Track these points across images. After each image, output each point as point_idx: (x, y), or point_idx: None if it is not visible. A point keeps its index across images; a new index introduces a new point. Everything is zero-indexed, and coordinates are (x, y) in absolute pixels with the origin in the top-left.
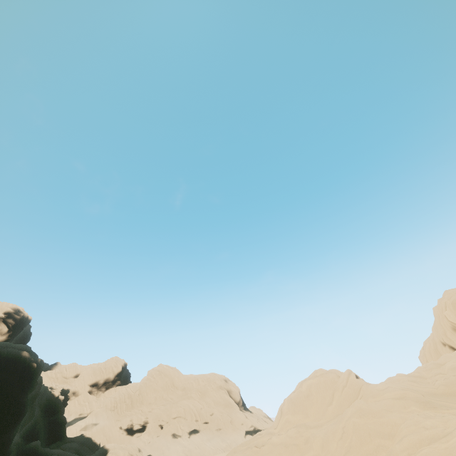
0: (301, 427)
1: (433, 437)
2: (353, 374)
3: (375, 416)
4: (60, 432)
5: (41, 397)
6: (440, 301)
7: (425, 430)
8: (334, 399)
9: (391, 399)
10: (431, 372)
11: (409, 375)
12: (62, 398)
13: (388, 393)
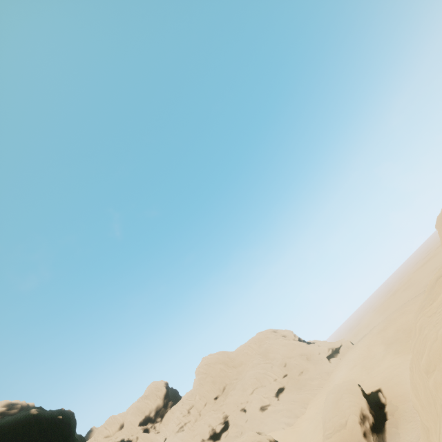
0: None
1: None
2: None
3: None
4: None
5: None
6: None
7: None
8: None
9: None
10: None
11: None
12: None
13: None
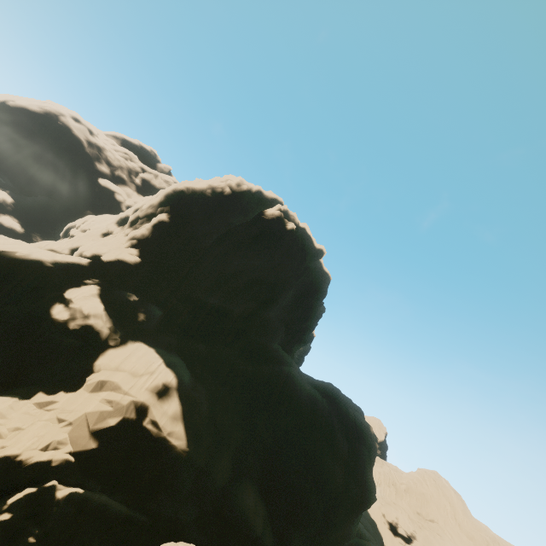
0: None
1: None
2: None
3: None
4: None
5: None
6: None
7: None
8: None
9: None
10: None
11: None
12: None
13: None
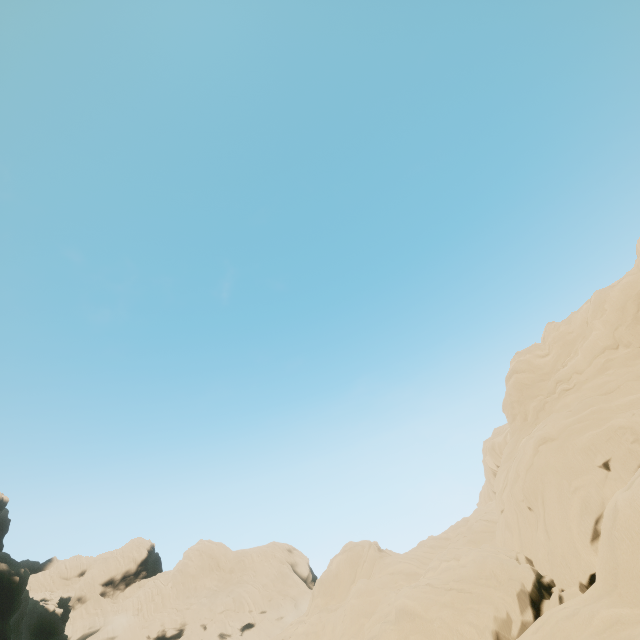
0: (323, 611)
1: (388, 613)
2: (372, 547)
3: (369, 595)
4: None
5: (30, 616)
6: (484, 444)
7: (387, 607)
8: (356, 576)
9: (389, 574)
10: (456, 532)
11: (437, 537)
12: (60, 612)
13: (391, 567)
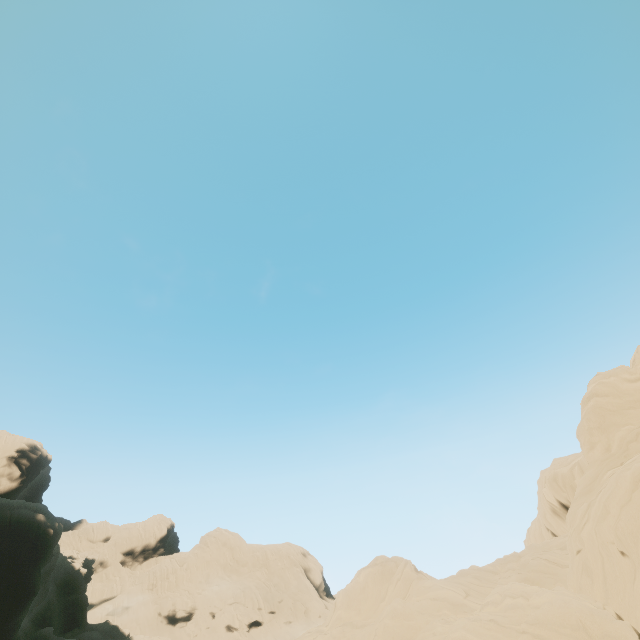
0: (347, 625)
1: None
2: (409, 566)
3: (406, 618)
4: (80, 617)
5: (58, 570)
6: (542, 473)
7: (432, 636)
8: (387, 594)
9: (430, 599)
10: (506, 567)
11: (481, 568)
12: (84, 572)
13: (432, 592)
